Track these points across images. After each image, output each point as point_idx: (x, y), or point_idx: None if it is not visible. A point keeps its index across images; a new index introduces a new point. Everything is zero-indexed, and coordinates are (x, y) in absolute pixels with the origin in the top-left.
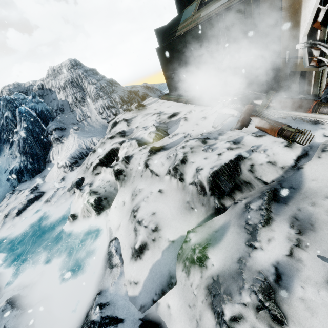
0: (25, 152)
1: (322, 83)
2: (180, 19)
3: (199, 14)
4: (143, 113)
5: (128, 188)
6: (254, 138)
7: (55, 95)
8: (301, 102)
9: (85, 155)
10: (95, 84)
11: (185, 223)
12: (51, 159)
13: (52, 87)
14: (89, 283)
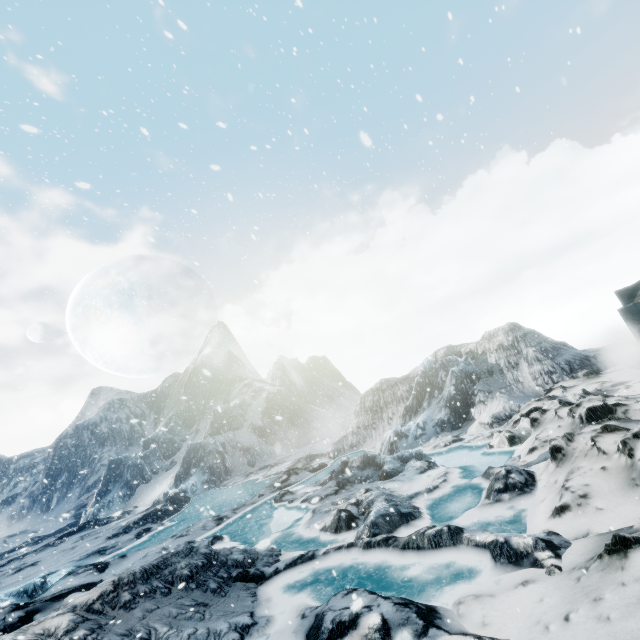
0: (450, 407)
1: None
2: None
3: None
4: (591, 382)
5: (539, 431)
6: None
7: (486, 358)
8: None
9: (508, 417)
10: (533, 347)
11: None
12: (472, 418)
13: (484, 350)
14: None
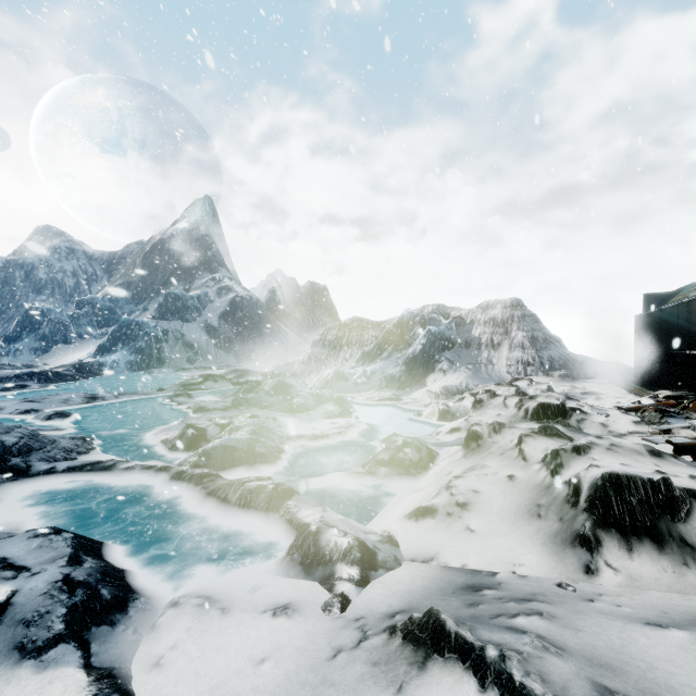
0: (408, 365)
1: None
2: (680, 292)
3: (690, 293)
4: (563, 384)
5: (477, 414)
6: (619, 413)
7: (471, 328)
8: None
9: (459, 393)
10: (525, 332)
11: None
12: (424, 383)
13: (473, 319)
14: None
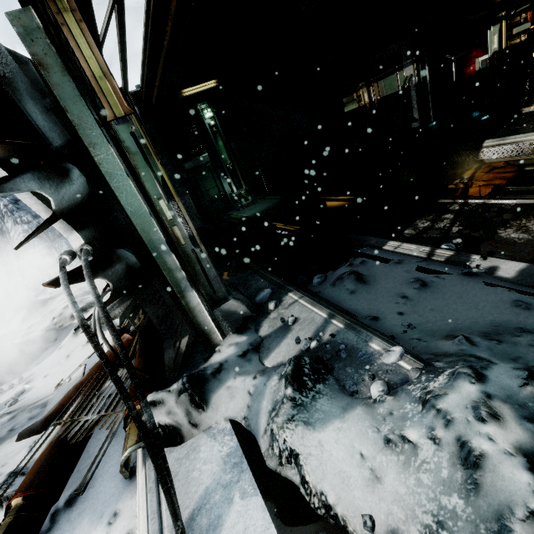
0: None
1: (201, 324)
2: None
3: None
4: (79, 285)
5: None
6: None
7: None
8: (131, 386)
9: None
10: (27, 224)
11: None
12: None
13: None
14: None
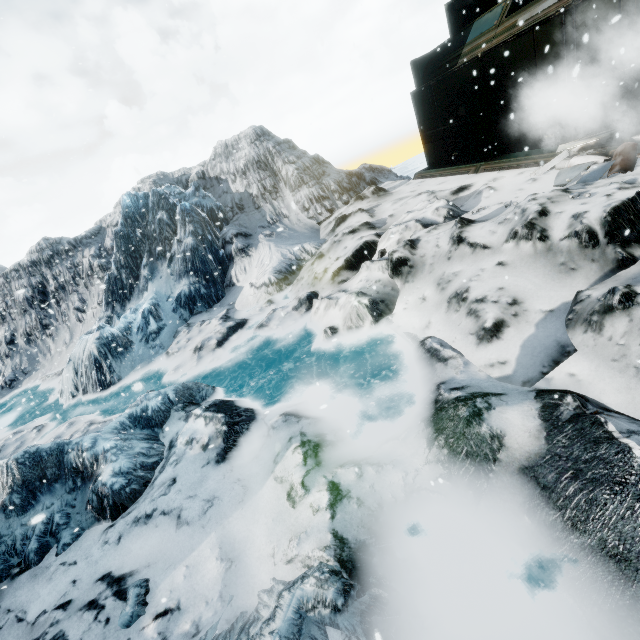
0: (195, 270)
1: None
2: (466, 37)
3: (513, 20)
4: (389, 200)
5: (424, 280)
6: None
7: (227, 186)
8: None
9: (297, 268)
10: (294, 164)
11: (565, 289)
12: (234, 280)
13: (221, 174)
14: (403, 391)
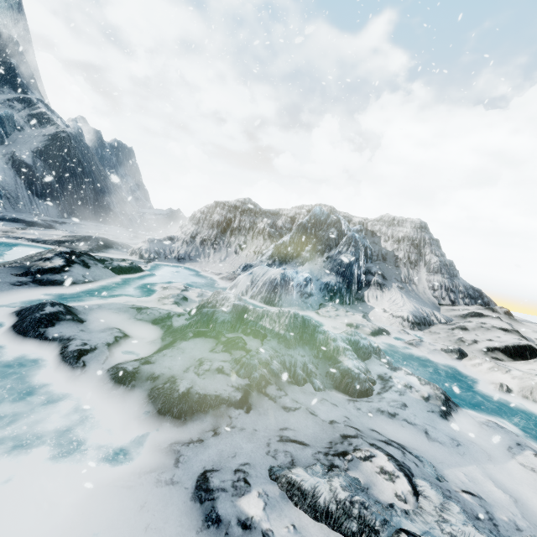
0: (343, 275)
1: None
2: None
3: None
4: (523, 326)
5: None
6: None
7: (378, 240)
8: None
9: (428, 323)
10: (437, 257)
11: None
12: (365, 299)
13: (378, 231)
14: None
